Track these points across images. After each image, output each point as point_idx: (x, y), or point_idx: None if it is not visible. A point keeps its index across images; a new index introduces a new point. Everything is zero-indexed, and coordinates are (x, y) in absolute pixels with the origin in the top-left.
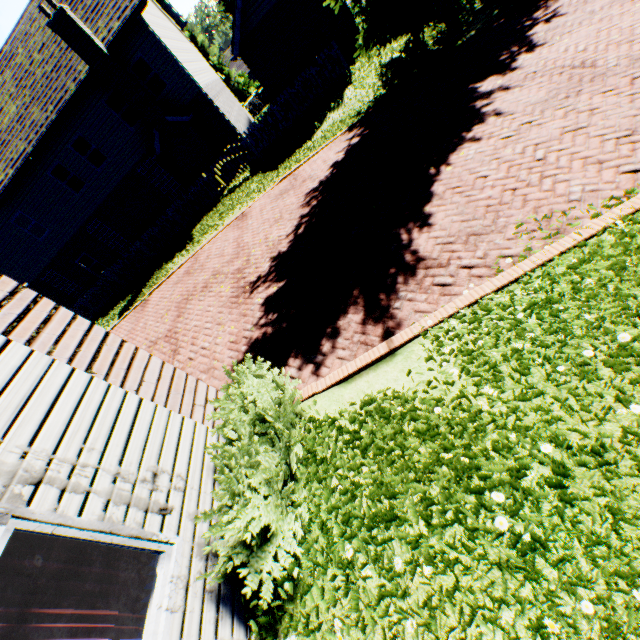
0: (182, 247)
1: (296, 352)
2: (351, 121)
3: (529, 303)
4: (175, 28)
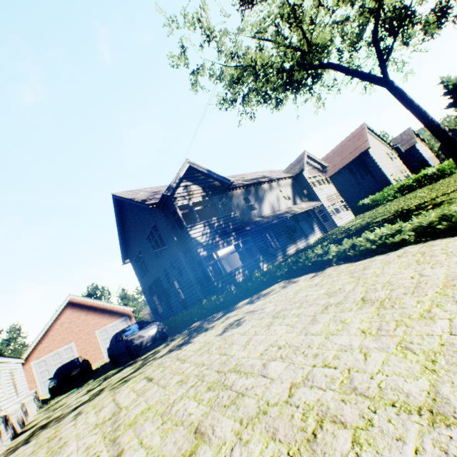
0: None
1: None
2: None
3: None
4: (422, 144)
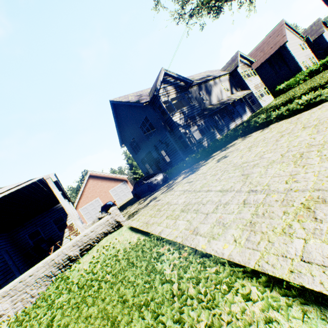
0: None
1: None
2: None
3: None
4: None
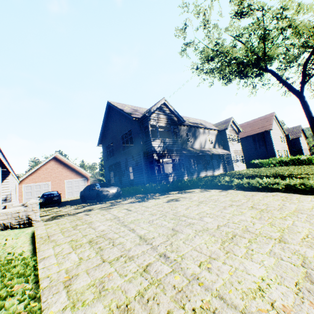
0: None
1: None
2: None
3: None
4: (303, 139)
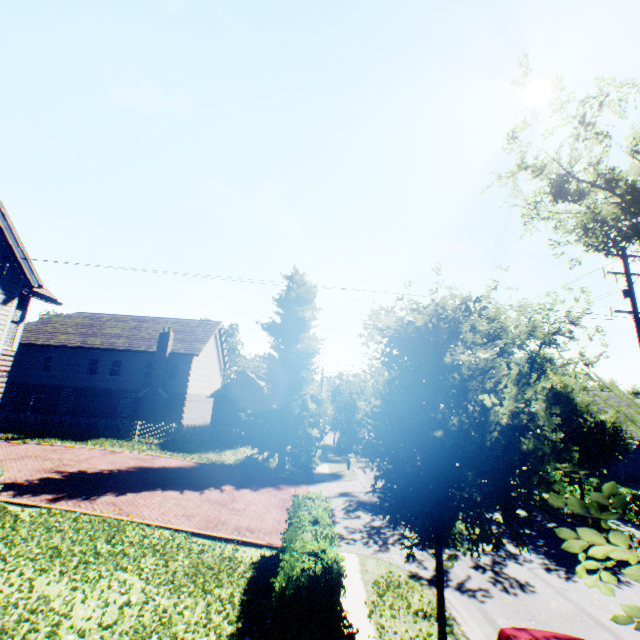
0: (80, 440)
1: (18, 491)
2: (208, 461)
3: (77, 516)
4: (219, 366)
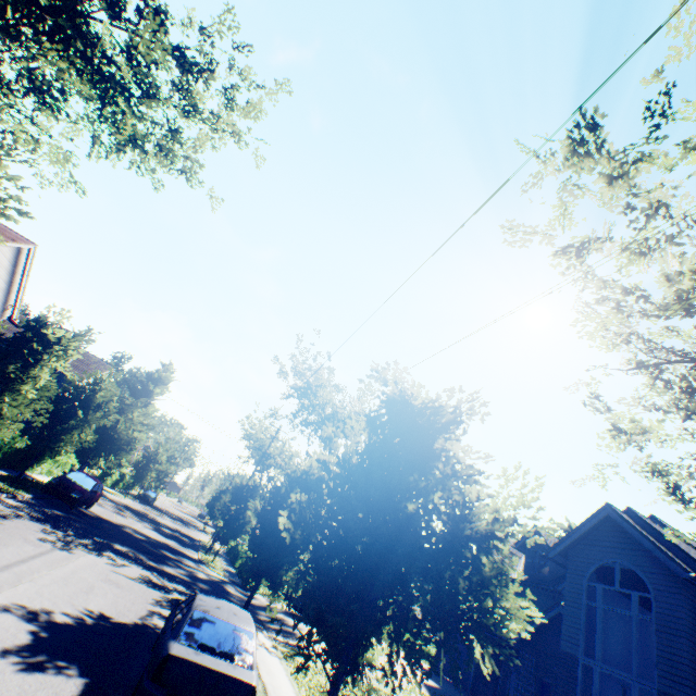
0: None
1: None
2: None
3: None
4: None
